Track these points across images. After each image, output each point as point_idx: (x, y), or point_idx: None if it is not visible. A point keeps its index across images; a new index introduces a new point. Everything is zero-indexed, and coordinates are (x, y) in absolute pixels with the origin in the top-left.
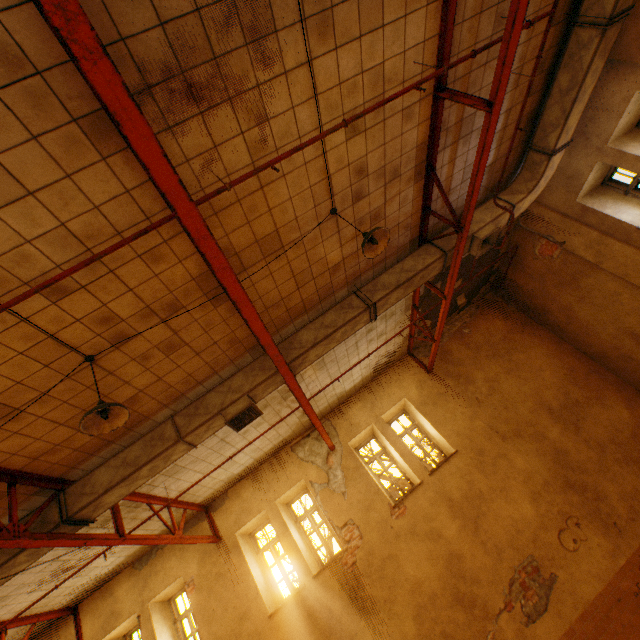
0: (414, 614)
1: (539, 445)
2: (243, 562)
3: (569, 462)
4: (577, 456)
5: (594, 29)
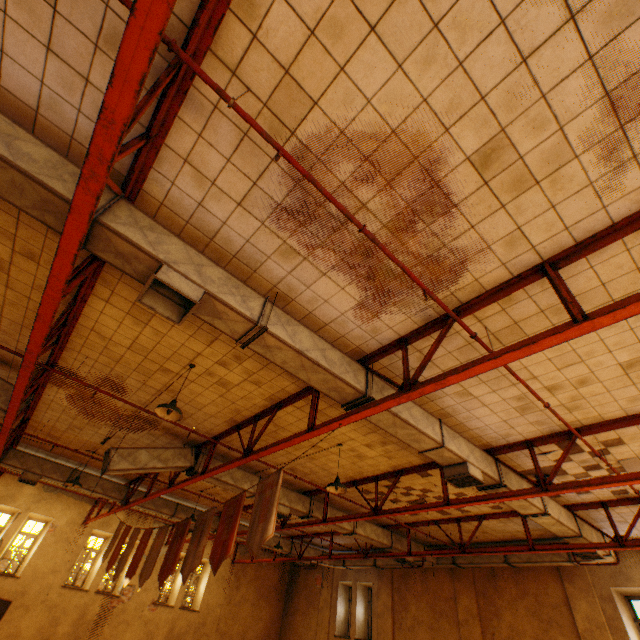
0: None
1: None
2: (82, 546)
3: None
4: None
5: (374, 560)
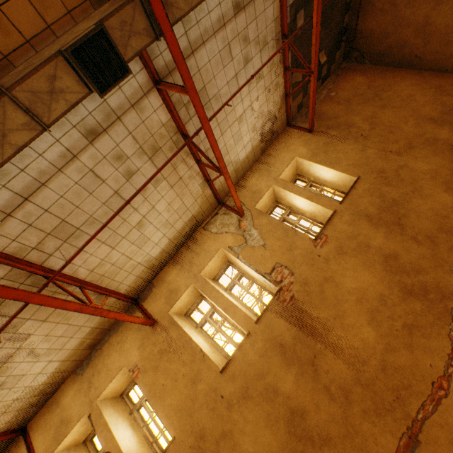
0: (368, 320)
1: (434, 147)
2: (182, 334)
3: None
4: None
5: None
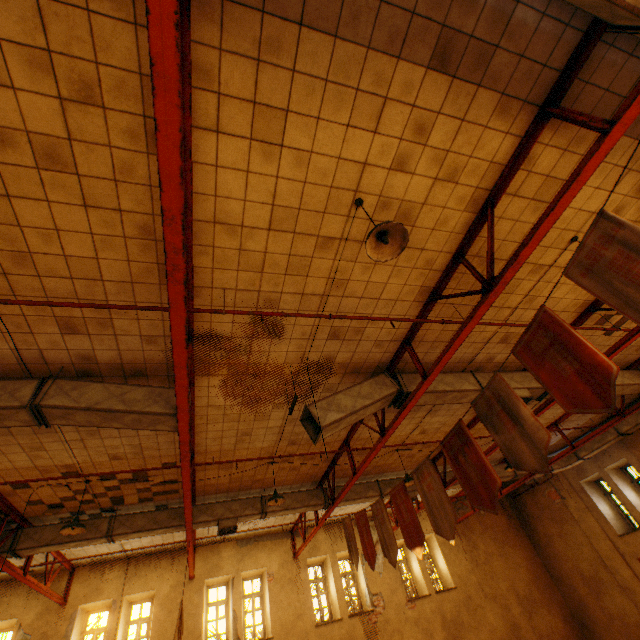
0: None
1: (505, 613)
2: (307, 580)
3: (519, 634)
4: (525, 633)
5: (615, 431)
